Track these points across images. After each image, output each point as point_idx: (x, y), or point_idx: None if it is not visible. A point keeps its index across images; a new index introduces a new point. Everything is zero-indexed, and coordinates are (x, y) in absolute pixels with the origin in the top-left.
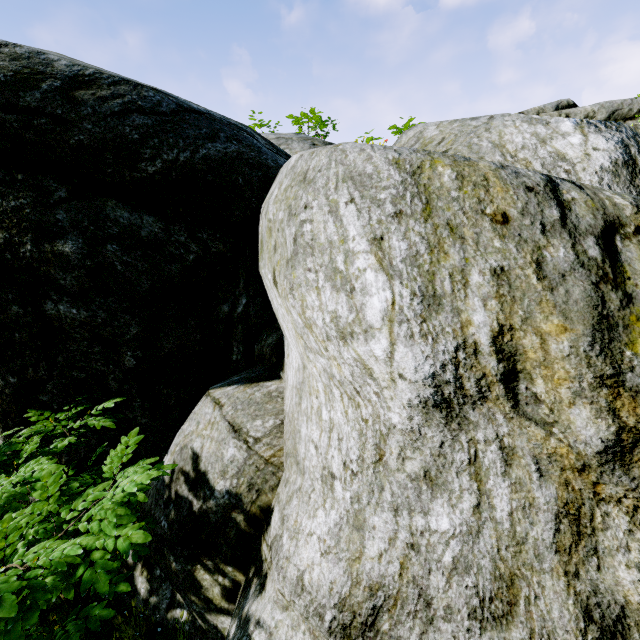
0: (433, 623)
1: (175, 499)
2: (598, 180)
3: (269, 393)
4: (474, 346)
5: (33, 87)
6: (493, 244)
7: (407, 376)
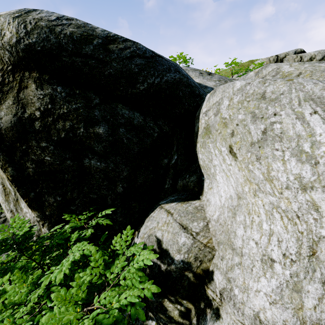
0: None
1: None
2: None
3: (196, 207)
4: None
5: (89, 43)
6: None
7: None
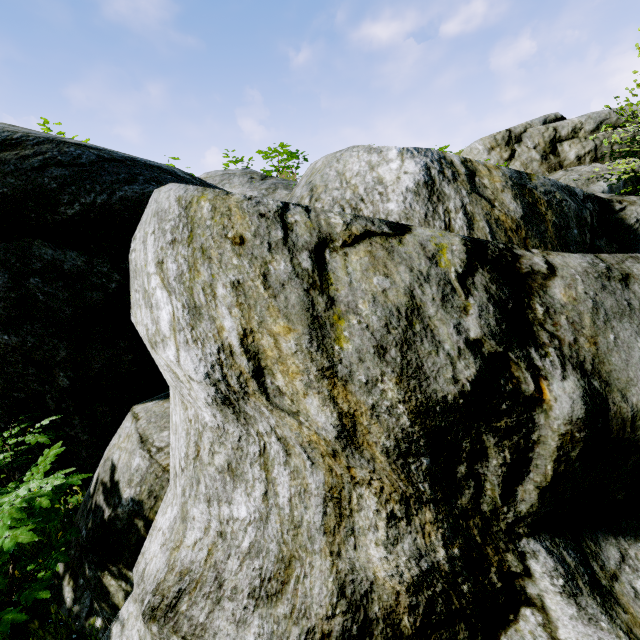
0: (220, 602)
1: (94, 509)
2: (403, 200)
3: None
4: (230, 348)
5: None
6: (232, 262)
7: (193, 377)
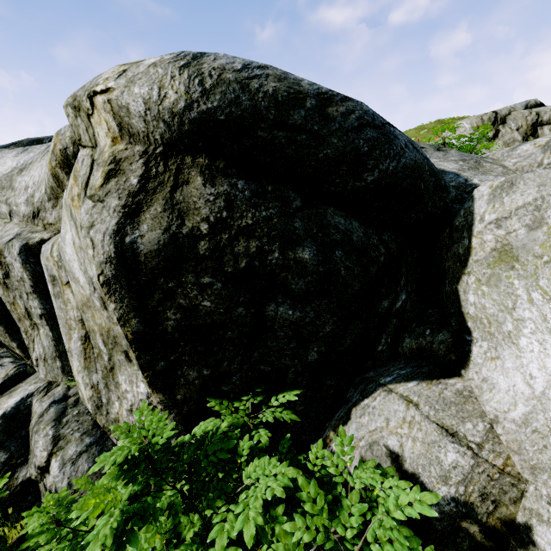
0: None
1: None
2: None
3: (459, 392)
4: None
5: (300, 106)
6: None
7: None
